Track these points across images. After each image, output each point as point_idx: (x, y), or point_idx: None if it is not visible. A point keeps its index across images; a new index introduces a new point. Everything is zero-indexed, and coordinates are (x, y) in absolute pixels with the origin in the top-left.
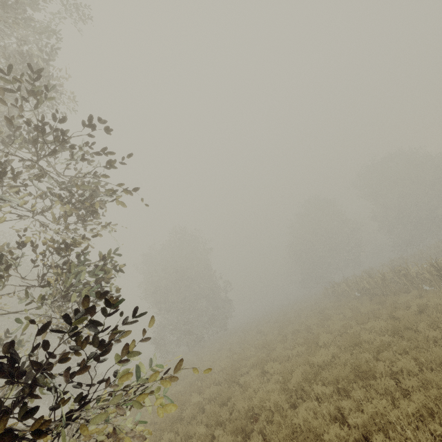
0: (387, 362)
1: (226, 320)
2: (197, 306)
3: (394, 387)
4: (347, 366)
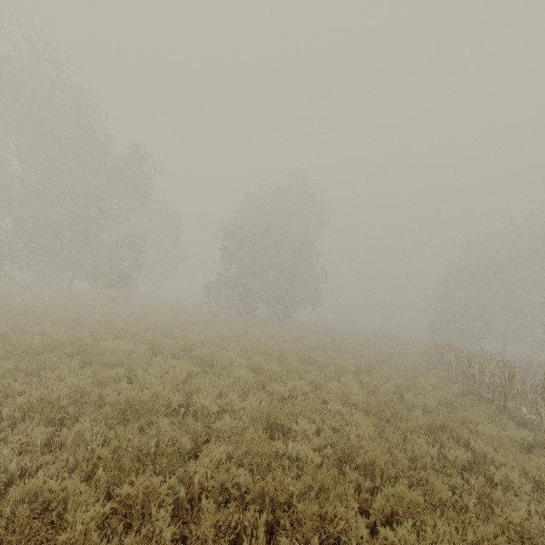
0: (164, 488)
1: (296, 308)
2: (266, 276)
3: (78, 537)
4: (185, 437)
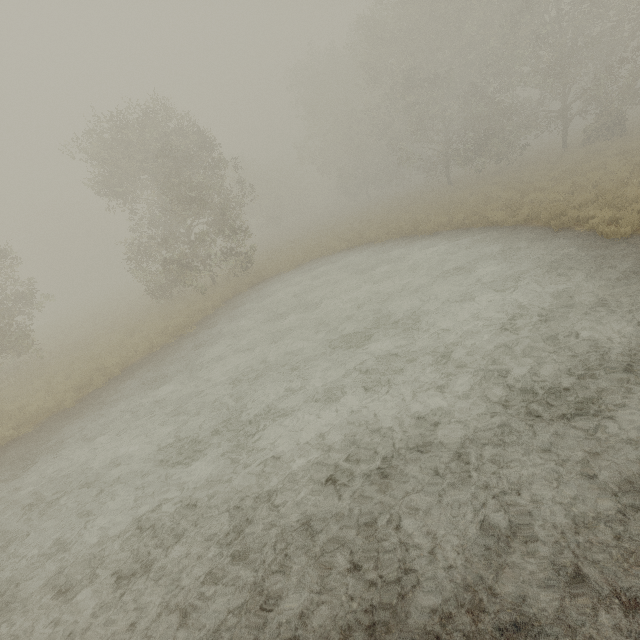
0: None
1: None
2: None
3: None
4: None
